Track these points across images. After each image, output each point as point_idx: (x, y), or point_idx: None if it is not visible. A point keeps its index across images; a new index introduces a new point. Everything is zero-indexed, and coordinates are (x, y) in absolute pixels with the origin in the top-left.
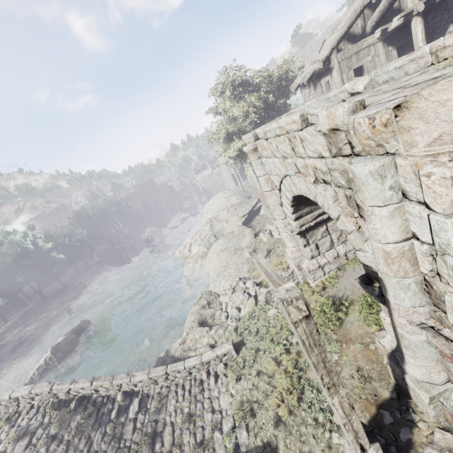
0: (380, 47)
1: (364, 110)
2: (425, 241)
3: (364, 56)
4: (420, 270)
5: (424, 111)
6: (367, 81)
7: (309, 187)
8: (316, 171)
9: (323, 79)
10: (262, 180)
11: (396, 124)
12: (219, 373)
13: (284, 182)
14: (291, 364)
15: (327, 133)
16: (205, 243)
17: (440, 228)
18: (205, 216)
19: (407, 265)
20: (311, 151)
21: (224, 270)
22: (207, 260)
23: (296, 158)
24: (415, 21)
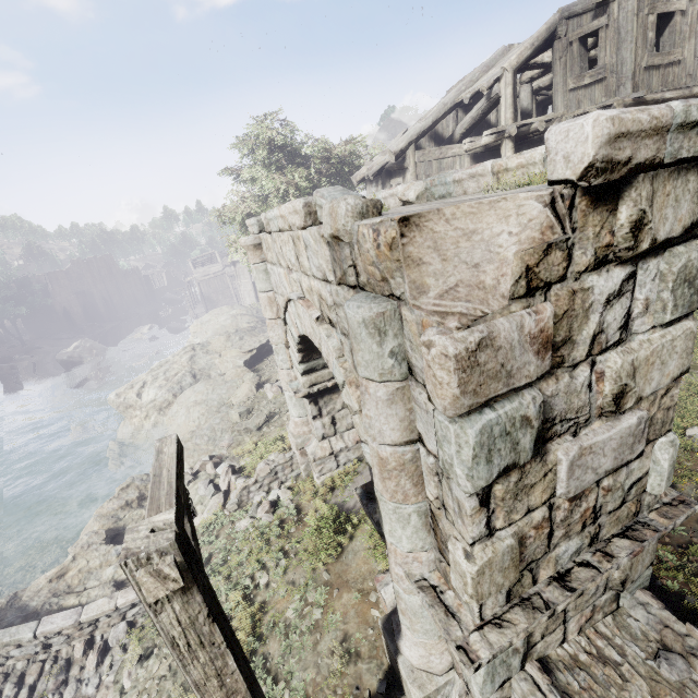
0: (467, 163)
1: (376, 217)
2: (431, 450)
3: (448, 168)
4: (426, 493)
5: (442, 239)
6: (422, 189)
7: (314, 326)
8: (322, 302)
9: (395, 180)
10: (263, 298)
11: (401, 249)
12: (113, 643)
13: (289, 309)
14: (246, 626)
15: (331, 241)
16: (172, 385)
17: (444, 437)
18: (191, 340)
19: (408, 485)
20: (316, 267)
21: (189, 439)
22: (169, 417)
23: (301, 275)
24: (506, 145)
